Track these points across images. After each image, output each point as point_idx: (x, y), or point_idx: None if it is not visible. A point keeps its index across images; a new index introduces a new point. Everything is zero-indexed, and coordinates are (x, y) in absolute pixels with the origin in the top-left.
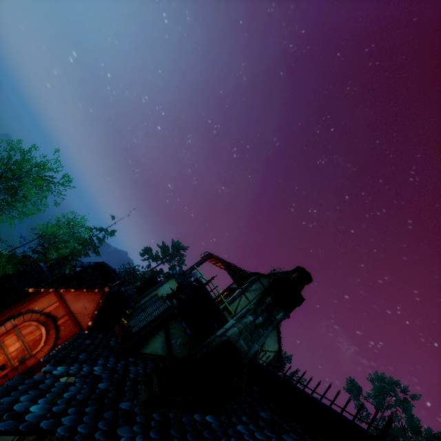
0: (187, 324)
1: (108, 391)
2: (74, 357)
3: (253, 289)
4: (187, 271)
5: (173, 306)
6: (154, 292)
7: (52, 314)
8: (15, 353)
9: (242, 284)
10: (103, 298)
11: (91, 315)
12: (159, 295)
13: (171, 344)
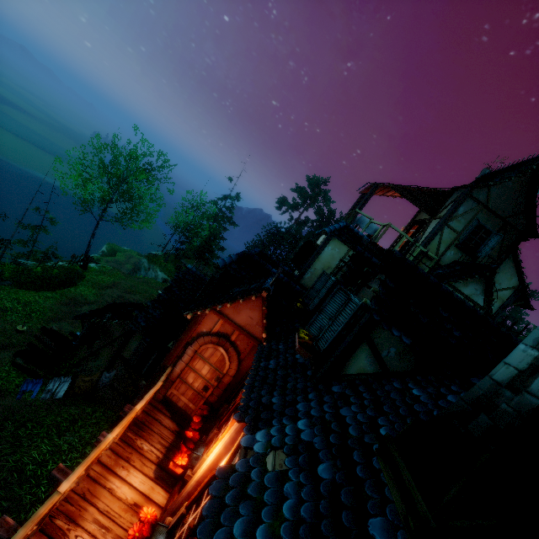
0: (400, 330)
1: (336, 485)
2: (267, 404)
3: (460, 214)
4: (347, 220)
5: (367, 308)
6: (316, 261)
7: (221, 332)
8: (209, 375)
9: (438, 211)
10: (265, 303)
11: (260, 323)
12: (323, 263)
13: (383, 358)
